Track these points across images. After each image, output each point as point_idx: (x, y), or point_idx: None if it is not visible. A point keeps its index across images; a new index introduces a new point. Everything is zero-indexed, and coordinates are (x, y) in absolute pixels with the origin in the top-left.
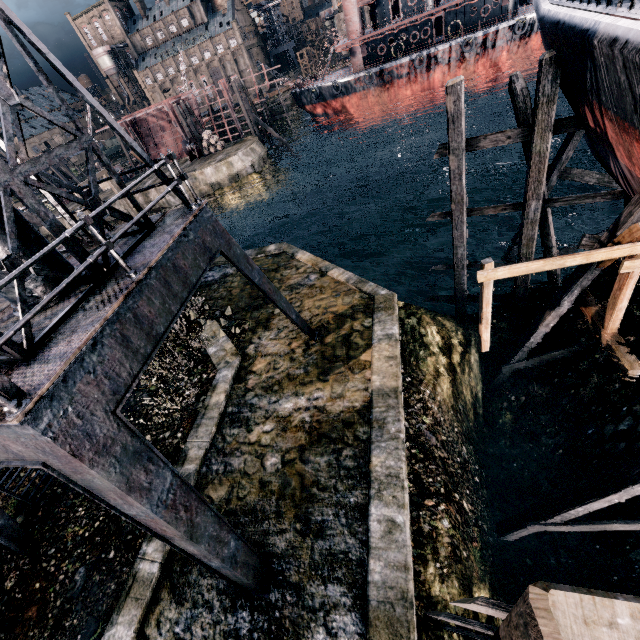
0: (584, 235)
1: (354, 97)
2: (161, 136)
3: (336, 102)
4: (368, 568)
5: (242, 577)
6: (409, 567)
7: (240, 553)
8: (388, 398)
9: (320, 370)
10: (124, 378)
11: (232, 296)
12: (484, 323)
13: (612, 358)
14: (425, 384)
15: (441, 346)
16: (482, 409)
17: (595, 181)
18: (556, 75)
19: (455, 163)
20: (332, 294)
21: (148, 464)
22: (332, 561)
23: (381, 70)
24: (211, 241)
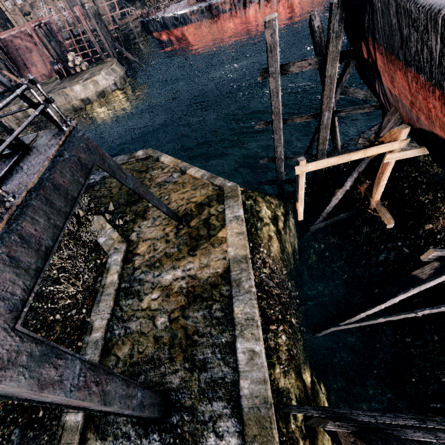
0: (360, 136)
1: (191, 27)
2: (29, 56)
3: (177, 31)
4: (239, 386)
5: (150, 415)
6: (267, 380)
7: (146, 398)
8: (241, 263)
9: (189, 247)
10: (19, 295)
11: (112, 194)
12: (300, 202)
13: (375, 216)
14: (263, 246)
15: (271, 218)
16: (298, 255)
17: (362, 96)
18: (342, 16)
19: (273, 84)
20: (192, 188)
21: (56, 361)
22: (214, 386)
23: (210, 5)
24: (86, 157)
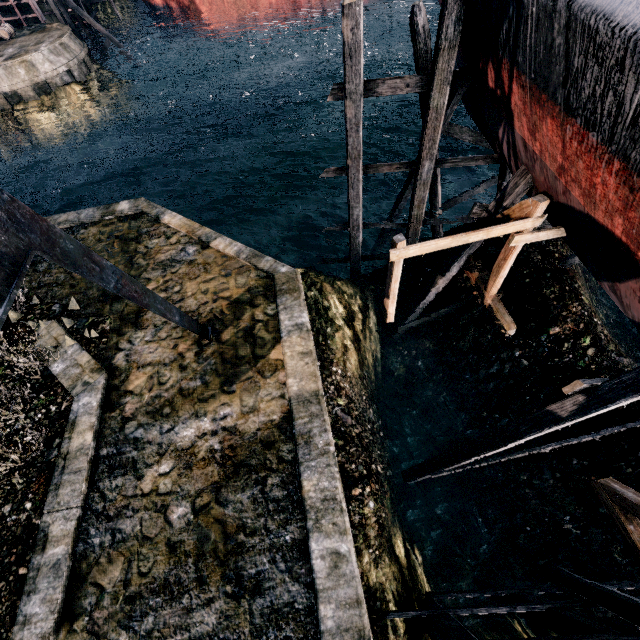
0: (476, 204)
1: None
2: None
3: None
4: (319, 616)
5: None
6: (361, 600)
7: None
8: (310, 405)
9: (222, 378)
10: None
11: (75, 280)
12: (391, 298)
13: (486, 313)
14: (336, 364)
15: (345, 317)
16: (381, 367)
17: (470, 139)
18: (460, 15)
19: (352, 110)
20: (221, 273)
21: None
22: (277, 619)
23: None
24: (9, 240)
